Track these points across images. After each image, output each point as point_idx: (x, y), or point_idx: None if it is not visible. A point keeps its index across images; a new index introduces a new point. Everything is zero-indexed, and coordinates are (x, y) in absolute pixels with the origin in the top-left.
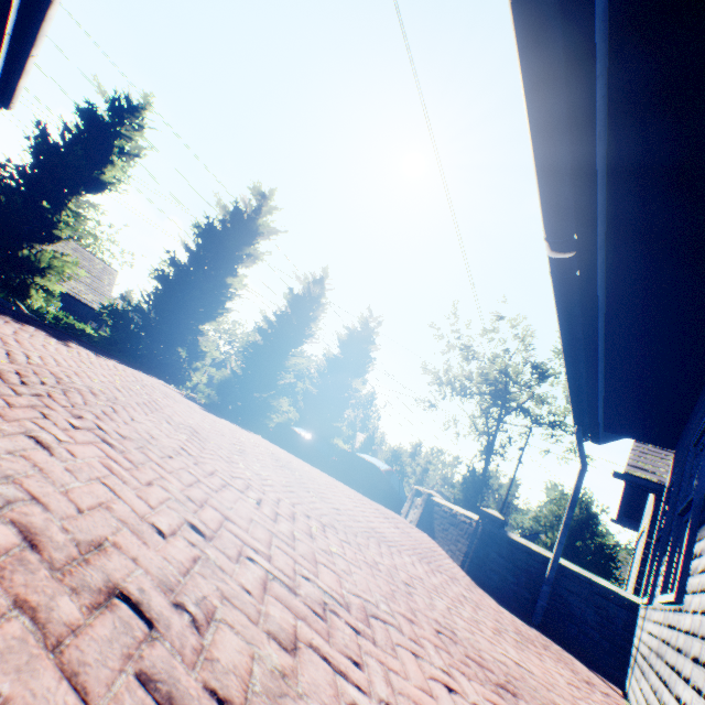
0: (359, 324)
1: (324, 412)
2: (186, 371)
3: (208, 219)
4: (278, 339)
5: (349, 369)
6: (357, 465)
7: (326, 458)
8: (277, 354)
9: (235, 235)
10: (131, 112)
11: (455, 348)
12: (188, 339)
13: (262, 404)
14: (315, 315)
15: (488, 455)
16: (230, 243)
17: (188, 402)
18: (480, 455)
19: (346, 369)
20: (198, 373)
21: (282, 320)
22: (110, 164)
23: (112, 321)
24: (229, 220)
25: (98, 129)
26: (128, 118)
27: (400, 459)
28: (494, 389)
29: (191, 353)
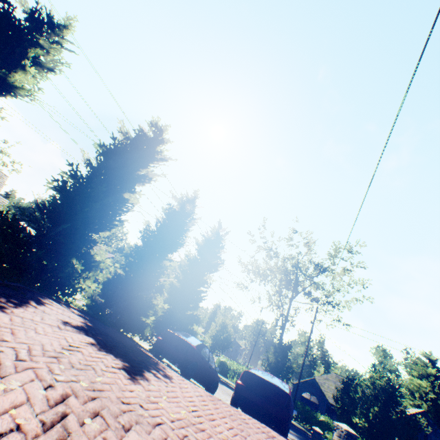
0: (211, 232)
1: (186, 303)
2: (75, 279)
3: (114, 140)
4: (158, 246)
5: (206, 268)
6: (268, 393)
7: (208, 362)
8: (155, 258)
9: (137, 156)
10: (51, 27)
11: (264, 249)
12: (83, 249)
13: (142, 304)
14: (186, 226)
15: (284, 324)
16: (131, 164)
17: (114, 375)
18: (276, 322)
19: (203, 268)
20: (88, 281)
21: (163, 230)
22: (21, 69)
23: None
24: (130, 144)
25: (12, 29)
26: (46, 32)
27: (226, 329)
28: (286, 277)
29: (84, 262)
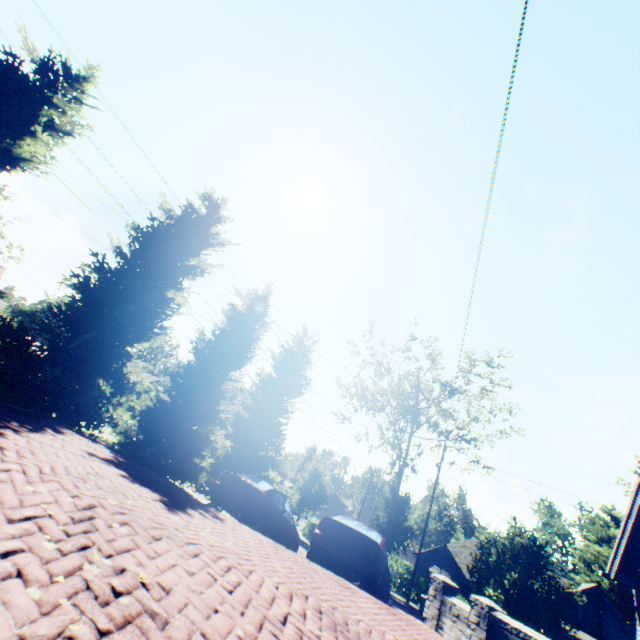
0: (294, 342)
1: (258, 440)
2: (103, 406)
3: (153, 221)
4: (216, 361)
5: (286, 391)
6: (351, 542)
7: (282, 513)
8: (213, 377)
9: (184, 242)
10: (68, 80)
11: (371, 364)
12: (112, 366)
13: (195, 440)
14: (256, 334)
15: (402, 469)
16: (176, 251)
17: (148, 503)
18: (391, 467)
19: (282, 391)
20: (120, 409)
21: (223, 339)
22: (29, 136)
23: (0, 340)
24: (175, 225)
25: (18, 88)
26: (62, 87)
27: (319, 478)
28: (404, 403)
29: (114, 383)
